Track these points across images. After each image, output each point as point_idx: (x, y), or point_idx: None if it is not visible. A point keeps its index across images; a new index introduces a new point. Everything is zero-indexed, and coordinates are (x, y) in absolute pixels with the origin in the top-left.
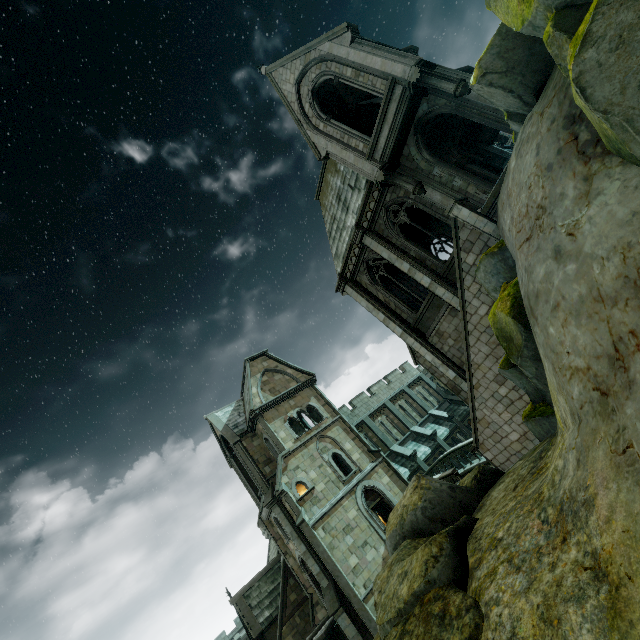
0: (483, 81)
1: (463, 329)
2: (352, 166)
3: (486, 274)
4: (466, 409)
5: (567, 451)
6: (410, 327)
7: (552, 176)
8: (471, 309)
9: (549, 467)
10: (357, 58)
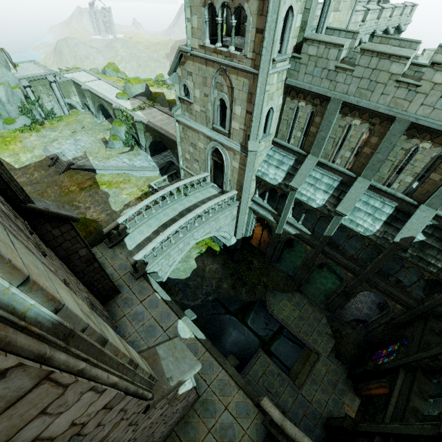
0: None
1: None
2: None
3: None
4: None
5: None
6: None
7: None
8: None
9: None
10: None
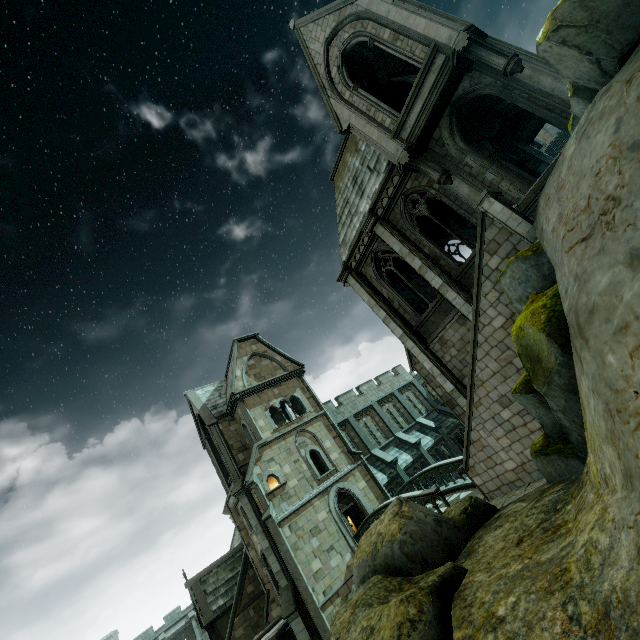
0: (554, 37)
1: (472, 340)
2: (375, 144)
3: (512, 280)
4: (454, 422)
5: (617, 527)
6: (412, 330)
7: (639, 157)
8: (485, 319)
9: (573, 530)
10: (398, 17)
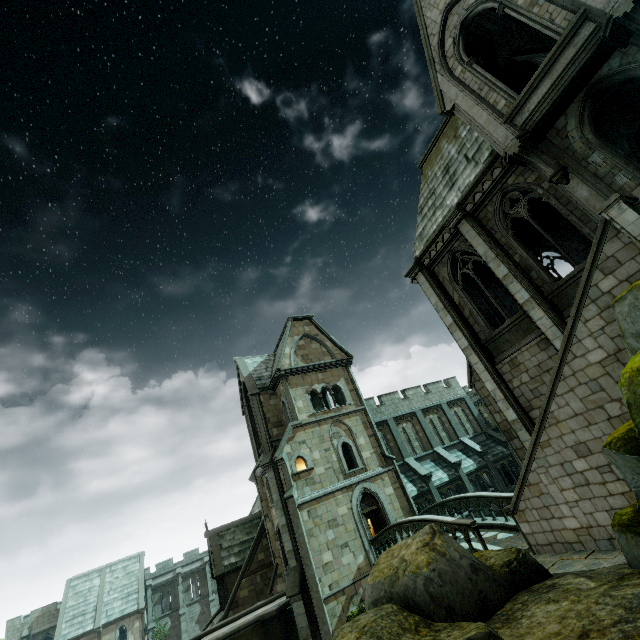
0: None
1: (555, 370)
2: (480, 129)
3: (632, 310)
4: (504, 451)
5: None
6: (479, 343)
7: None
8: (578, 349)
9: None
10: None
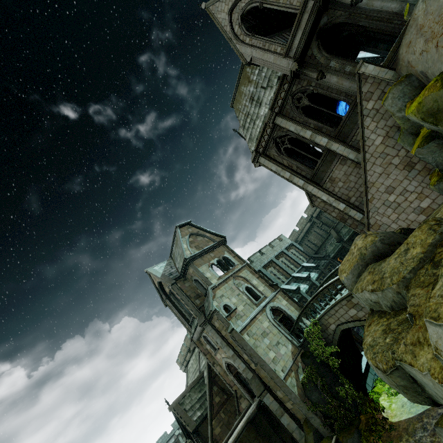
0: None
1: (362, 158)
2: (271, 65)
3: (393, 100)
4: (326, 262)
5: None
6: (309, 180)
7: None
8: (369, 142)
9: None
10: None
